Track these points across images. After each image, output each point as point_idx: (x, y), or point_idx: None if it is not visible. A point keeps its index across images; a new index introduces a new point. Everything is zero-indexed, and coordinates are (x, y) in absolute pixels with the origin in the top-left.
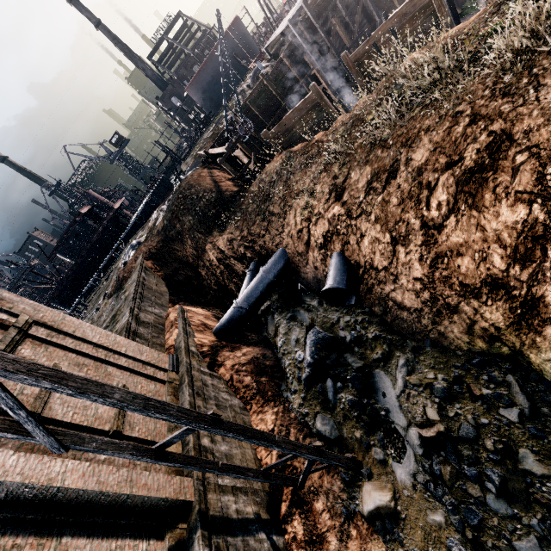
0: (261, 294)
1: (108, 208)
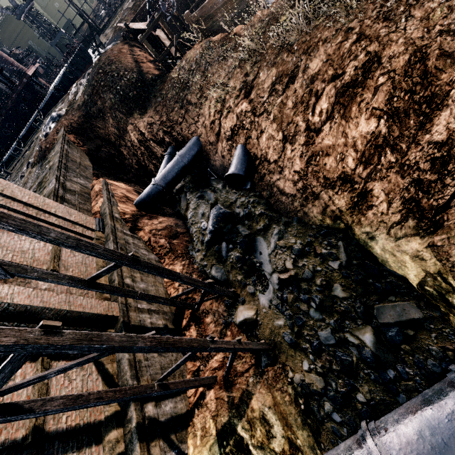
0: (176, 175)
1: (21, 73)
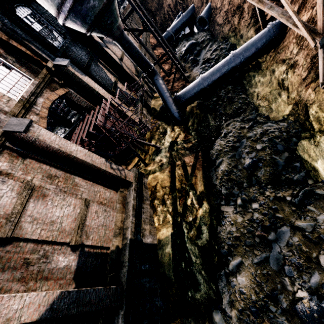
0: (178, 27)
1: None
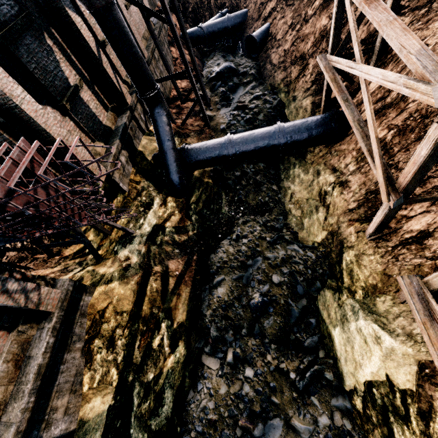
0: (217, 30)
1: None
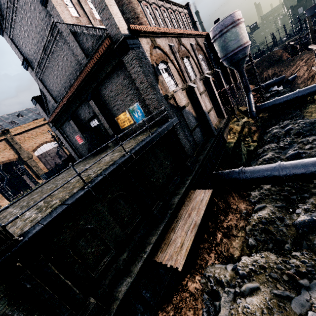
0: (270, 84)
1: None
